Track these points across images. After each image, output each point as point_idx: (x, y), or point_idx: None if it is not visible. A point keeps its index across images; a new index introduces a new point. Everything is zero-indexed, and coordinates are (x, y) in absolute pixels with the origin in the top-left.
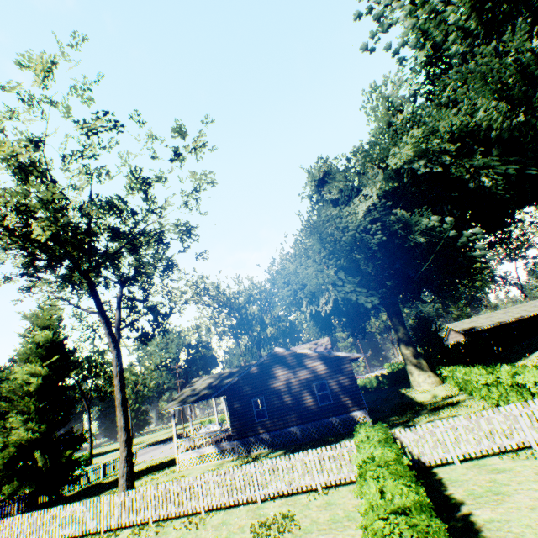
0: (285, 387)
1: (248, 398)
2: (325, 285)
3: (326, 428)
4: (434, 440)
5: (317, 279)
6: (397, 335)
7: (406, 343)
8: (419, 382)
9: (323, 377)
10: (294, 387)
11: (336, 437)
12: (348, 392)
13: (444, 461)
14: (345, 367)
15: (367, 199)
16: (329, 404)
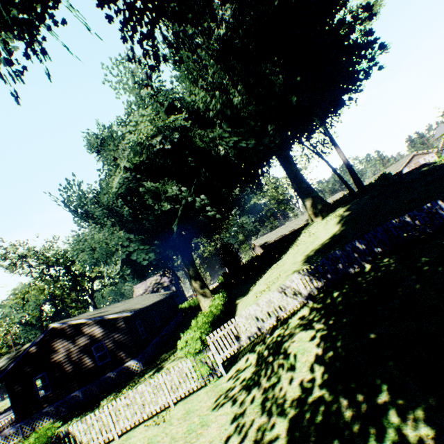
0: (66, 357)
1: (30, 379)
2: (116, 246)
3: (106, 383)
4: (100, 425)
5: (106, 243)
6: (189, 273)
7: (195, 278)
8: (205, 306)
9: (101, 339)
10: (75, 355)
11: (106, 394)
12: (123, 346)
13: (107, 440)
14: (119, 326)
15: (124, 171)
16: (108, 362)
